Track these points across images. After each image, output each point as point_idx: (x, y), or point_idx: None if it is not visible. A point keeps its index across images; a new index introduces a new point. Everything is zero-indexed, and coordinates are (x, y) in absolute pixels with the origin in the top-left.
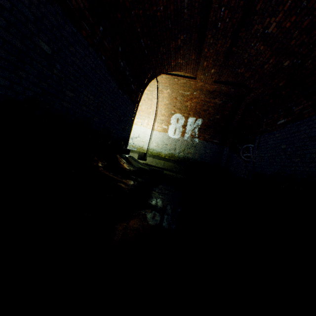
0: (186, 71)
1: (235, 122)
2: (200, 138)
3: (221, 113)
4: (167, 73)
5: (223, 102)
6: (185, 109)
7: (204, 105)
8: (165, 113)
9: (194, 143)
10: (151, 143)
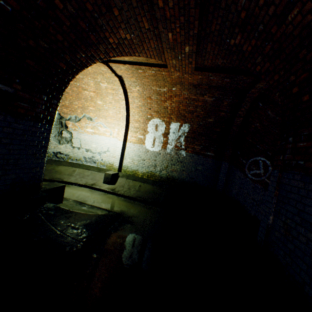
0: (147, 55)
1: (235, 127)
2: (188, 150)
3: (215, 114)
4: (124, 62)
5: (216, 100)
6: (164, 112)
7: (189, 105)
8: (139, 118)
9: (180, 157)
10: (124, 159)
